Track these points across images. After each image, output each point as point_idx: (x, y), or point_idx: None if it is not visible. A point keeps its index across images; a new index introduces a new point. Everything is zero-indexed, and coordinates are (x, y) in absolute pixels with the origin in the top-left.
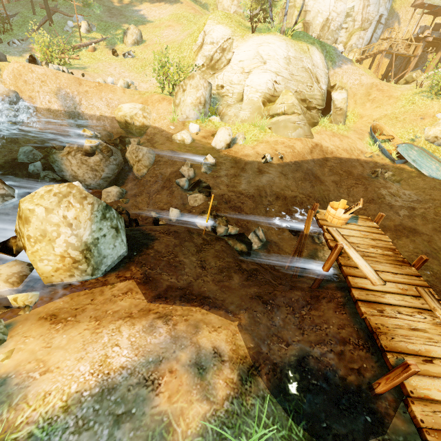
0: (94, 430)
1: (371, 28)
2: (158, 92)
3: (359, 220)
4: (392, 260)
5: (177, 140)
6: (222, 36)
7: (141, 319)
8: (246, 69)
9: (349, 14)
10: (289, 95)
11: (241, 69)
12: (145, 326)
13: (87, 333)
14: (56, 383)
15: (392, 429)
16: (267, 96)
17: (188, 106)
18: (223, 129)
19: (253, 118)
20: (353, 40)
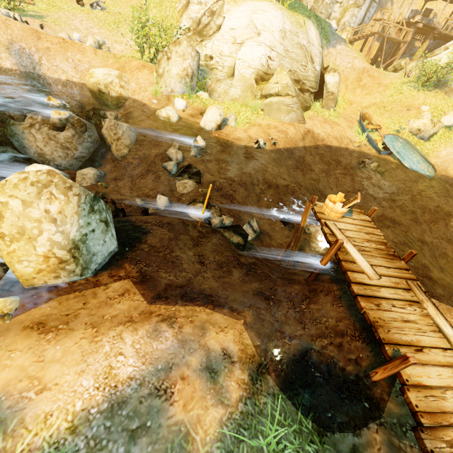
0: (109, 449)
1: (365, 6)
2: (136, 57)
3: (353, 214)
4: (384, 254)
5: (161, 117)
6: None
7: (144, 323)
8: (238, 40)
9: None
10: (284, 74)
11: (233, 39)
12: (148, 331)
13: (85, 342)
14: (56, 402)
15: (387, 413)
16: (260, 74)
17: (173, 78)
18: (214, 107)
19: (245, 97)
20: (347, 18)
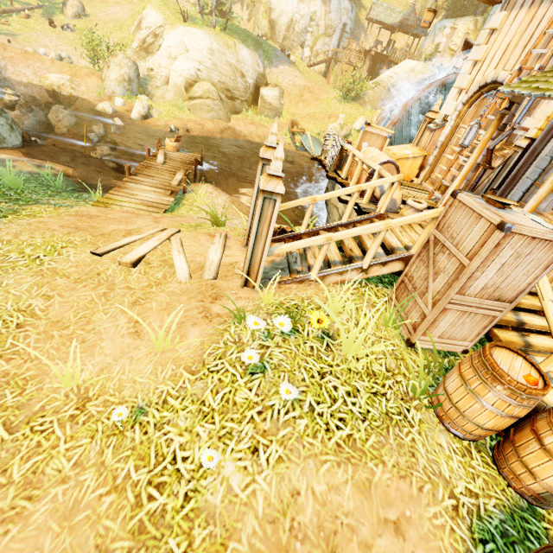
0: None
1: (335, 36)
2: (88, 67)
3: (190, 153)
4: (185, 163)
5: (100, 110)
6: (155, 22)
7: (17, 156)
8: (173, 56)
9: (313, 18)
10: (206, 82)
11: (169, 56)
12: (17, 157)
13: None
14: None
15: None
16: (190, 82)
17: (113, 81)
18: (138, 102)
19: (177, 100)
20: (319, 46)
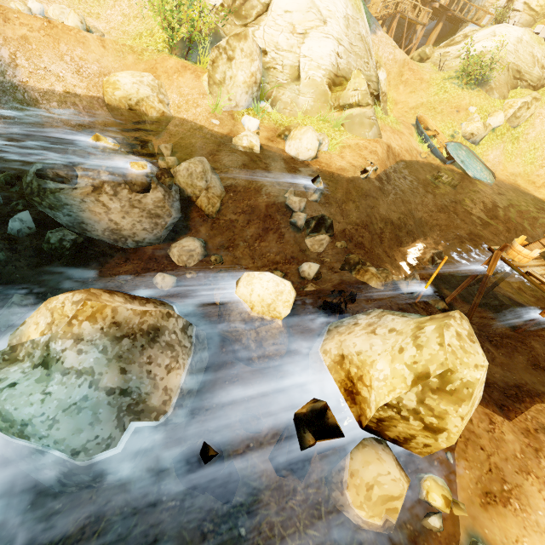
0: None
1: None
2: (165, 52)
3: None
4: None
5: (240, 147)
6: None
7: None
8: (298, 28)
9: None
10: (362, 78)
11: (290, 27)
12: None
13: None
14: None
15: None
16: (332, 76)
17: (240, 87)
18: (310, 131)
19: (319, 108)
20: None
